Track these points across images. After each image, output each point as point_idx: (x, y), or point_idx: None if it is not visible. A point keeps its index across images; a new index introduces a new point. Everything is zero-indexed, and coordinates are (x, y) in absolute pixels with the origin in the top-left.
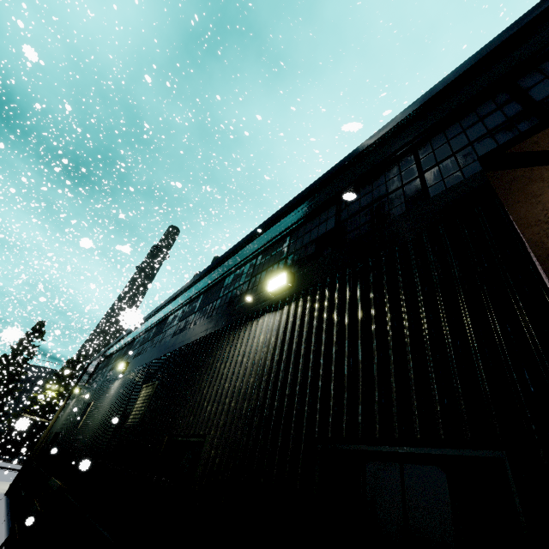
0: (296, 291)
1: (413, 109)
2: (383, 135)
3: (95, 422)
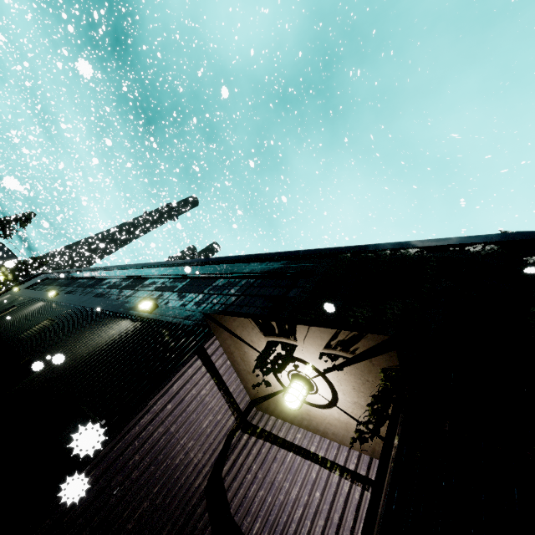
0: (148, 317)
1: (273, 256)
2: (258, 258)
3: (5, 322)
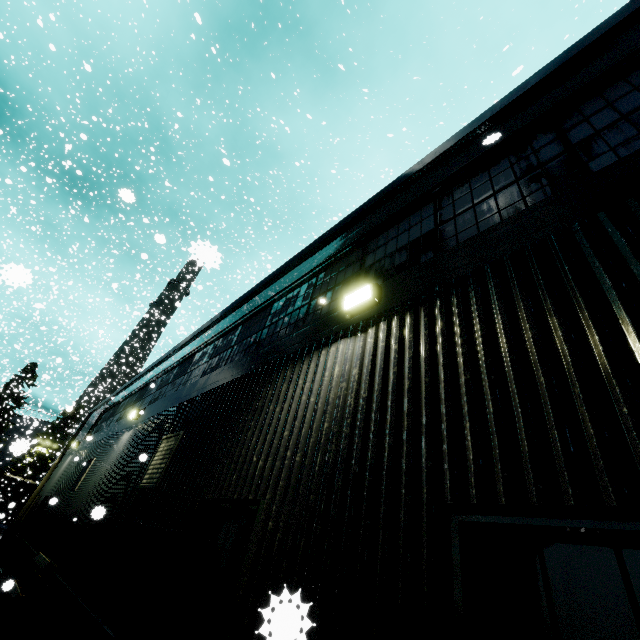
0: (386, 307)
1: (551, 69)
2: (505, 107)
3: (97, 483)
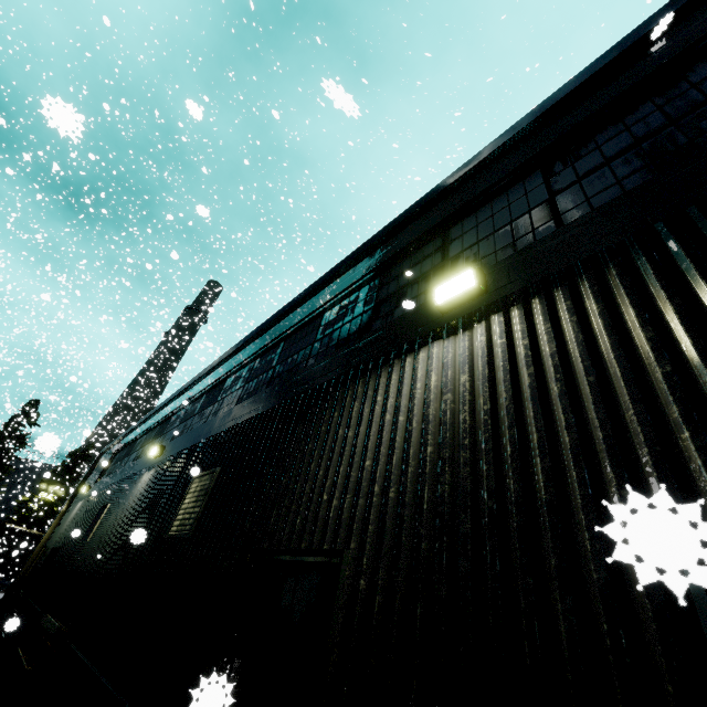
0: (498, 296)
1: None
2: (640, 39)
3: (114, 533)
